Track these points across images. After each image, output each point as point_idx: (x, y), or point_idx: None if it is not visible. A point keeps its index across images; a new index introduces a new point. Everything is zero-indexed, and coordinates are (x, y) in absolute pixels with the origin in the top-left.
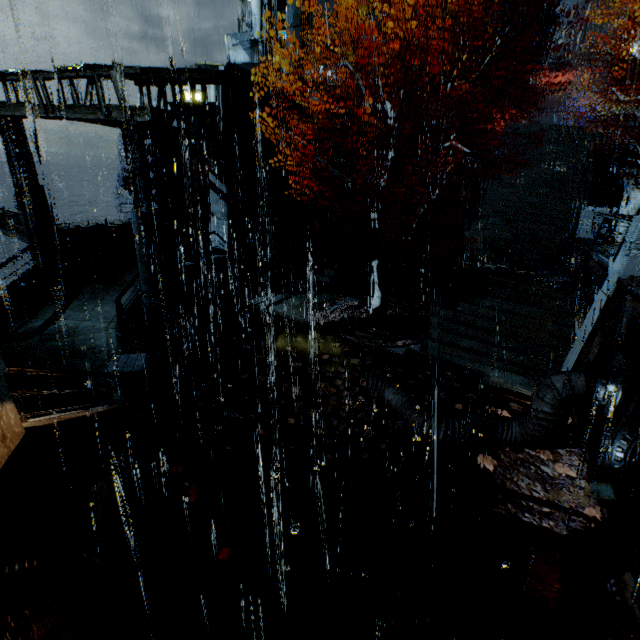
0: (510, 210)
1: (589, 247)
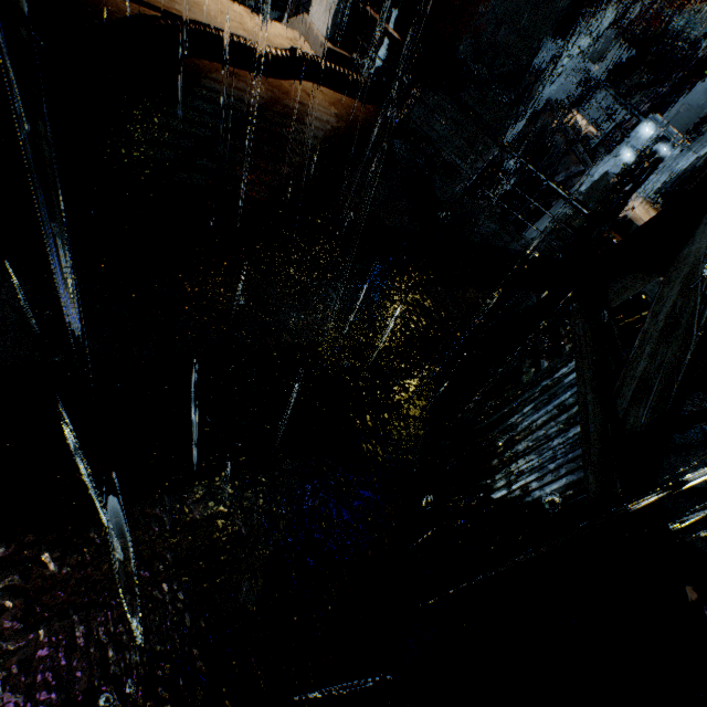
0: (503, 8)
1: (539, 74)
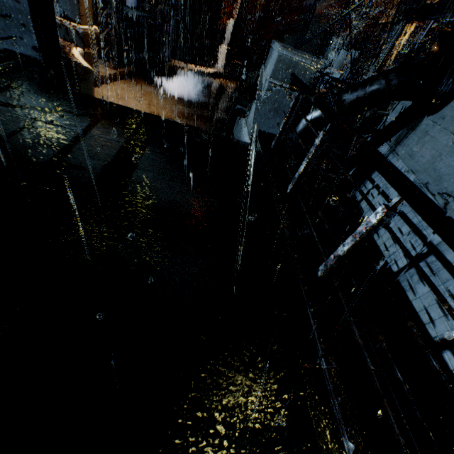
0: None
1: None
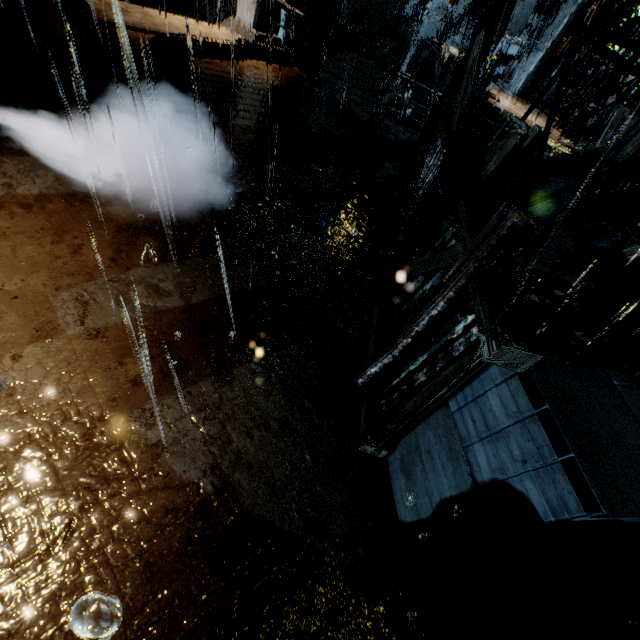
0: None
1: (411, 21)
